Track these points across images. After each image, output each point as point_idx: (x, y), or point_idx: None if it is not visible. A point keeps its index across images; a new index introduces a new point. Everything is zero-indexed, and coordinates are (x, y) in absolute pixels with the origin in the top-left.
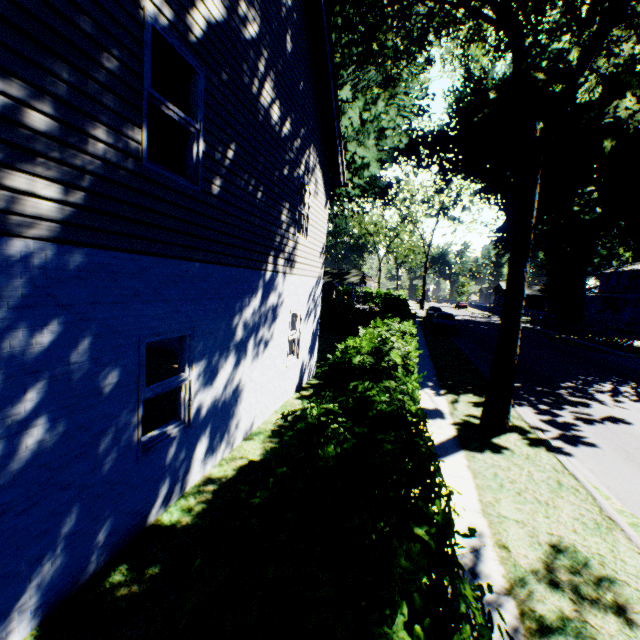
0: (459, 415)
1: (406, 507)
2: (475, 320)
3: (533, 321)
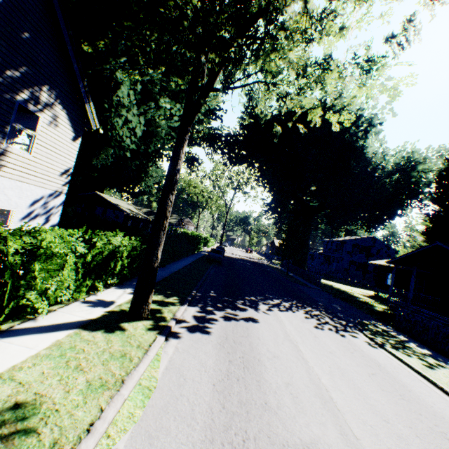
0: (124, 306)
1: None
2: (248, 259)
3: (282, 264)
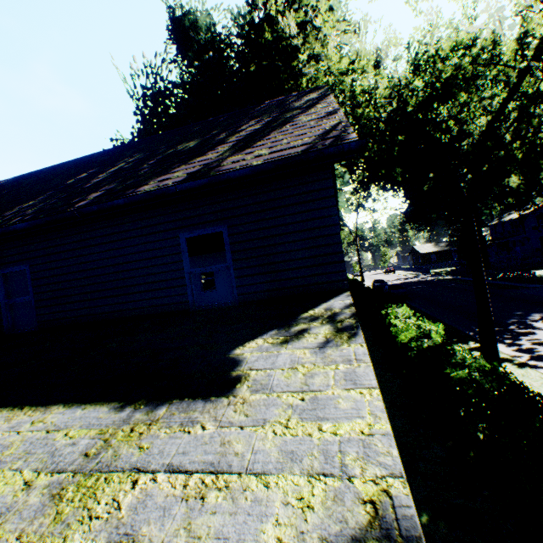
0: None
1: (537, 395)
2: (409, 282)
3: (453, 272)
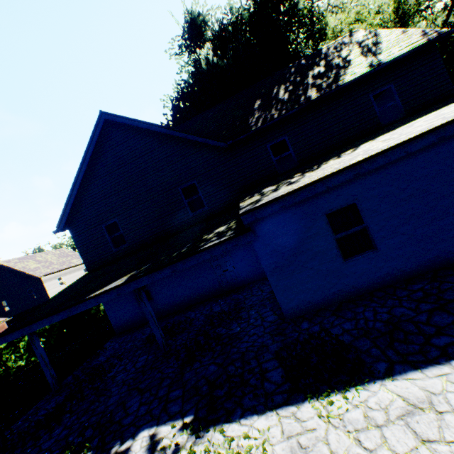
0: None
1: None
2: None
3: None
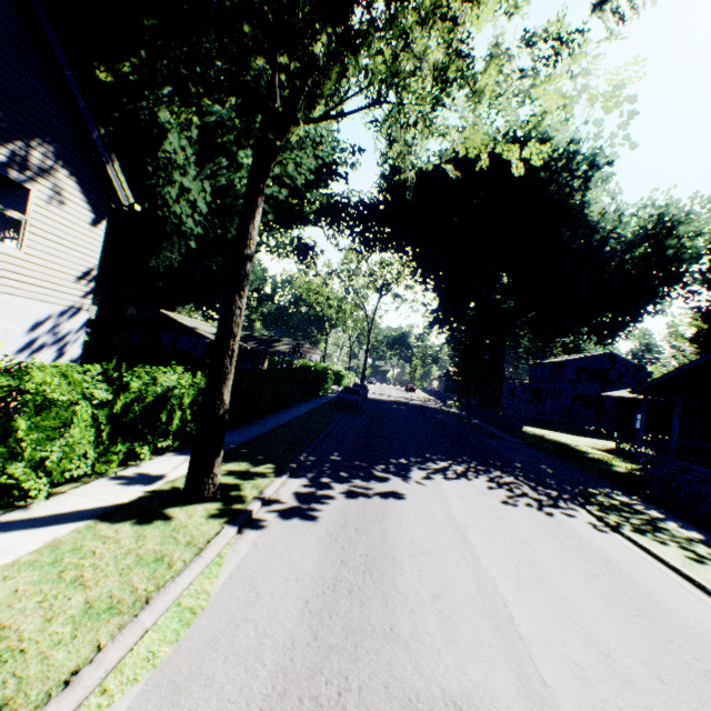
0: (180, 482)
1: None
2: (407, 402)
3: (462, 406)
